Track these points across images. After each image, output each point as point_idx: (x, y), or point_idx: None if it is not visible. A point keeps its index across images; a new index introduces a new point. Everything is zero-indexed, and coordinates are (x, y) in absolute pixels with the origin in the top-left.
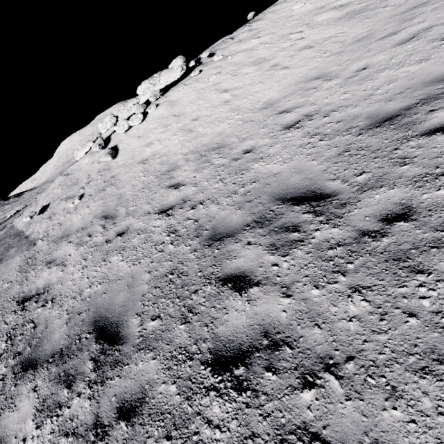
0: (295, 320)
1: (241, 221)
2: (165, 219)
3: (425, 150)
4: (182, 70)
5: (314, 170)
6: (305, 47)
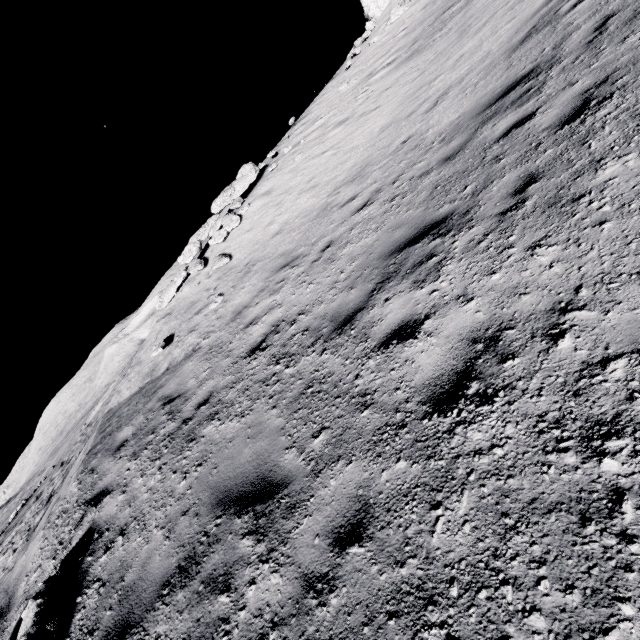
0: (599, 74)
1: (465, 137)
2: (371, 206)
3: (579, 12)
4: (256, 171)
5: (496, 85)
6: (382, 92)
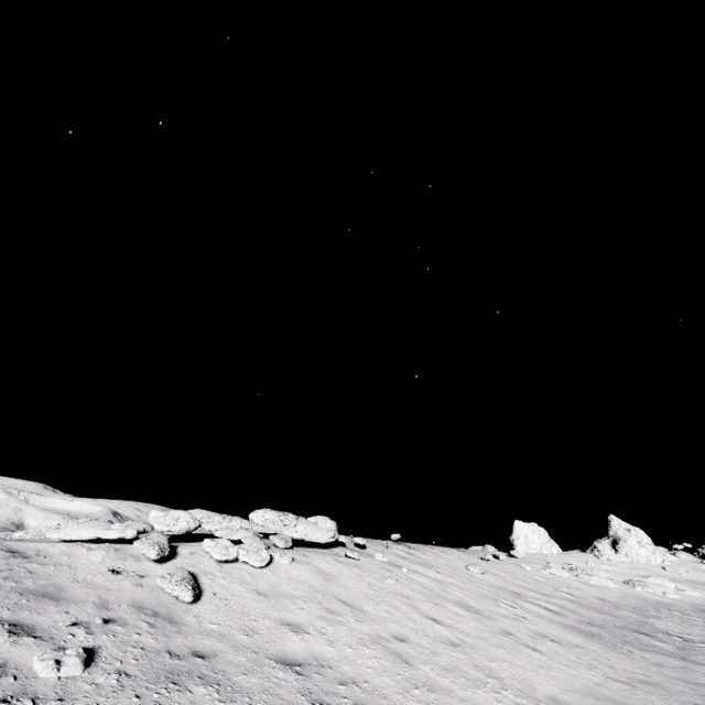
0: None
1: None
2: None
3: None
4: (333, 537)
5: None
6: (544, 635)
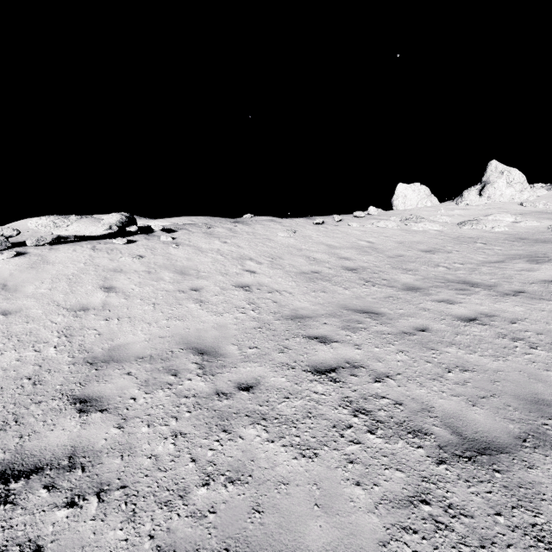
0: None
1: None
2: None
3: None
4: (110, 229)
5: None
6: (245, 286)
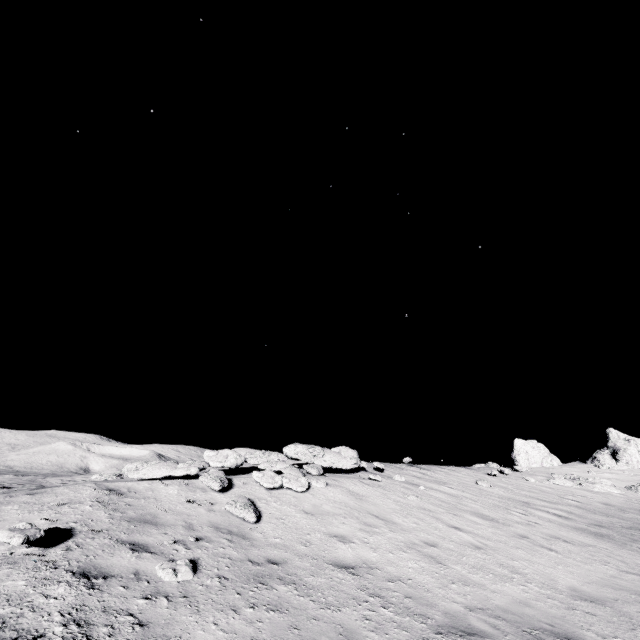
0: None
1: None
2: None
3: None
4: (356, 463)
5: None
6: (557, 537)
